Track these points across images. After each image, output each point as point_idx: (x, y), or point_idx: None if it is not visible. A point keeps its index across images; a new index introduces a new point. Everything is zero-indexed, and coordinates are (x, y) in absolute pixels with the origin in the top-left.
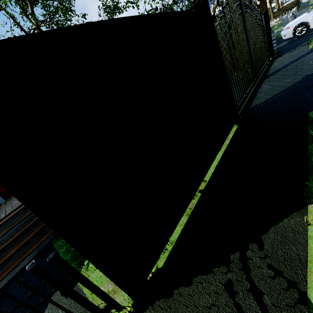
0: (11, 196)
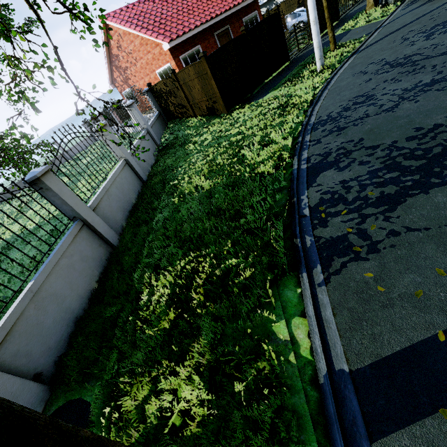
0: None
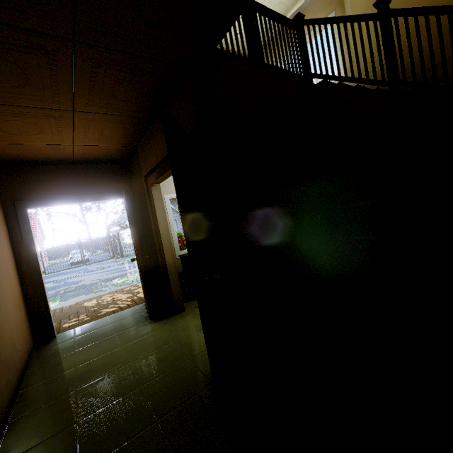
0: None
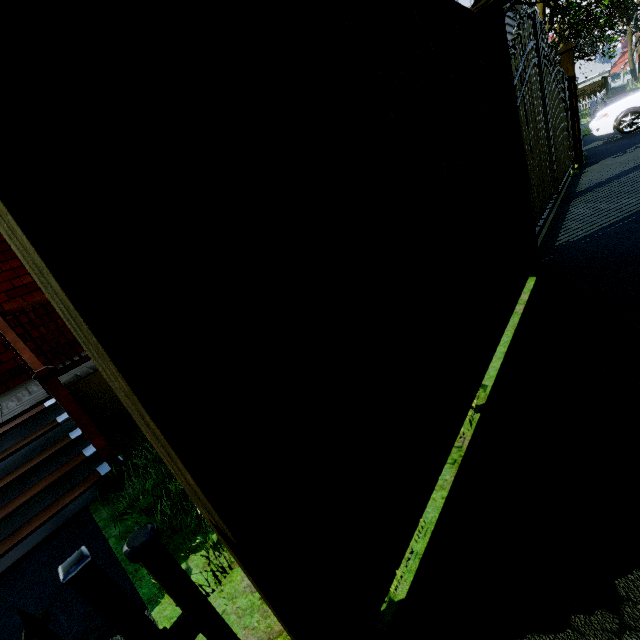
0: (3, 392)
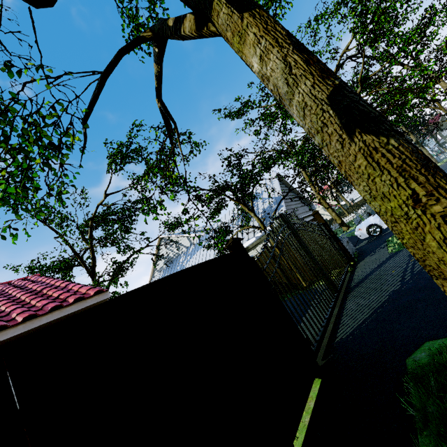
0: None
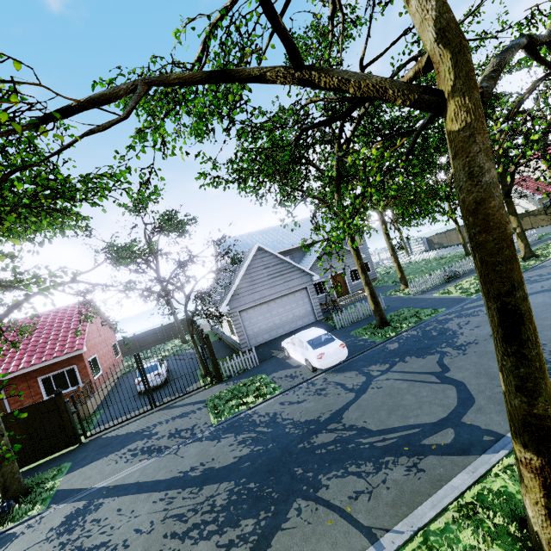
0: None
